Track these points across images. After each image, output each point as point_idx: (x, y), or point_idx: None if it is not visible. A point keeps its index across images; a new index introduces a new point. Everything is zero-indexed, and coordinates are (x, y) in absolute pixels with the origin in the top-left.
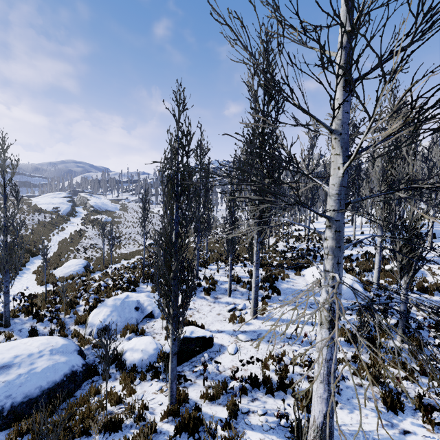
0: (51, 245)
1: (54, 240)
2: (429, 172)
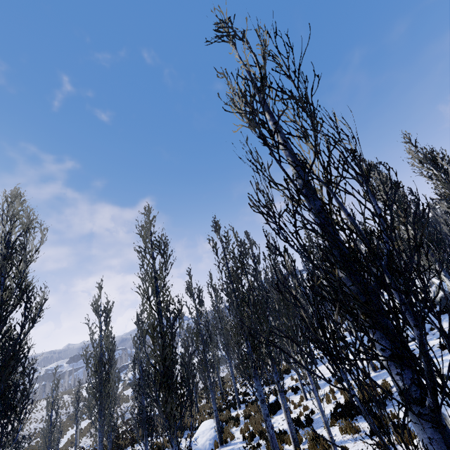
0: (62, 441)
1: (69, 434)
2: (138, 353)
